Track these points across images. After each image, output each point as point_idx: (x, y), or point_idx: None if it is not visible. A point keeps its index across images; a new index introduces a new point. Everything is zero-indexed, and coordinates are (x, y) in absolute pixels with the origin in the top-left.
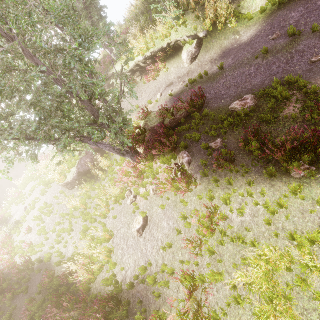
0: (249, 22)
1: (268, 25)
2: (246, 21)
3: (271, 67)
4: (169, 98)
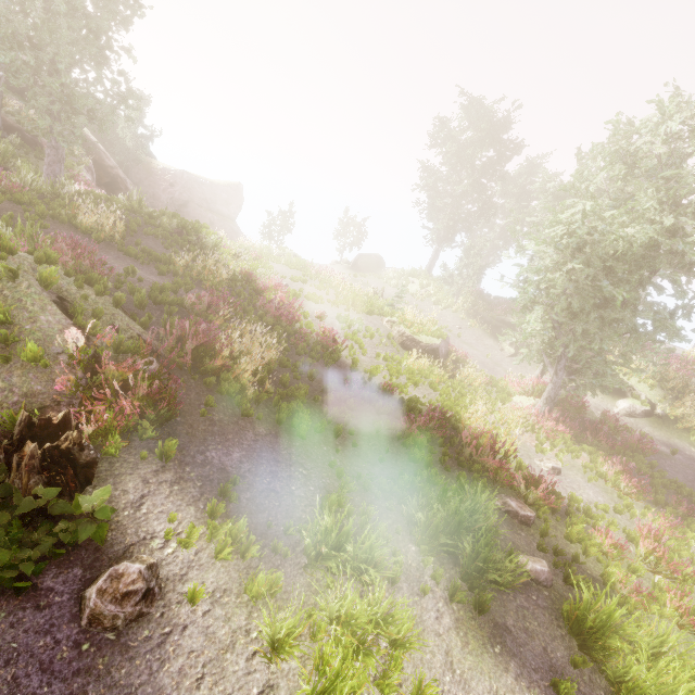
0: None
1: None
2: None
3: None
4: None
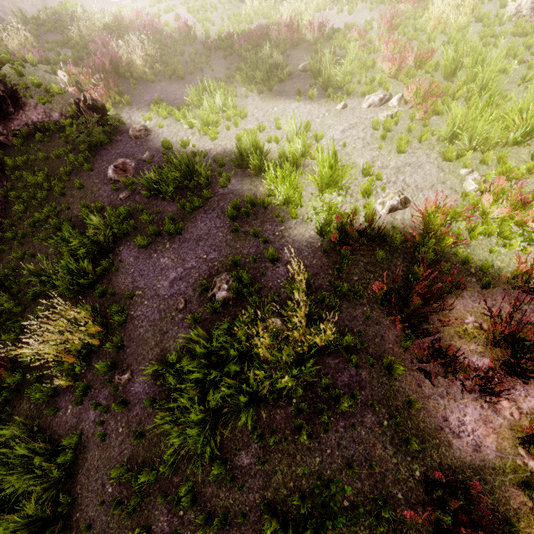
0: None
1: None
2: None
3: None
4: None
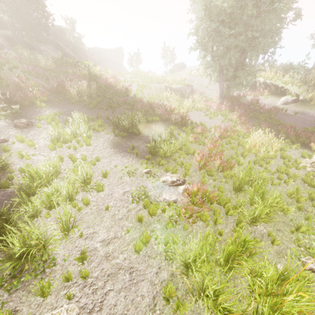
0: None
1: None
2: None
3: None
4: None
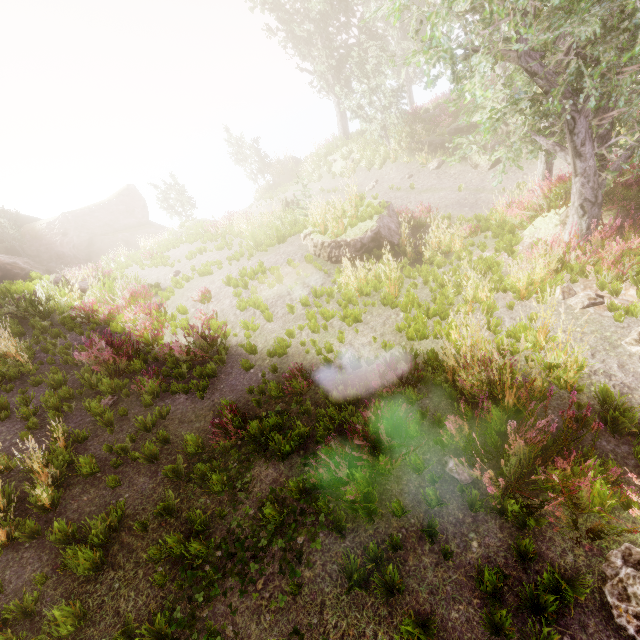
0: None
1: None
2: None
3: None
4: None
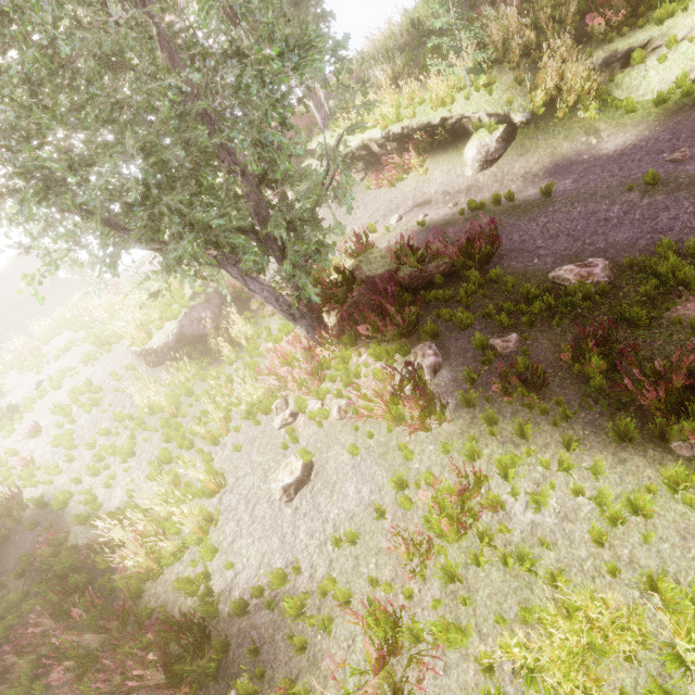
0: (626, 117)
1: (665, 132)
2: (618, 114)
3: (657, 215)
4: (417, 230)
